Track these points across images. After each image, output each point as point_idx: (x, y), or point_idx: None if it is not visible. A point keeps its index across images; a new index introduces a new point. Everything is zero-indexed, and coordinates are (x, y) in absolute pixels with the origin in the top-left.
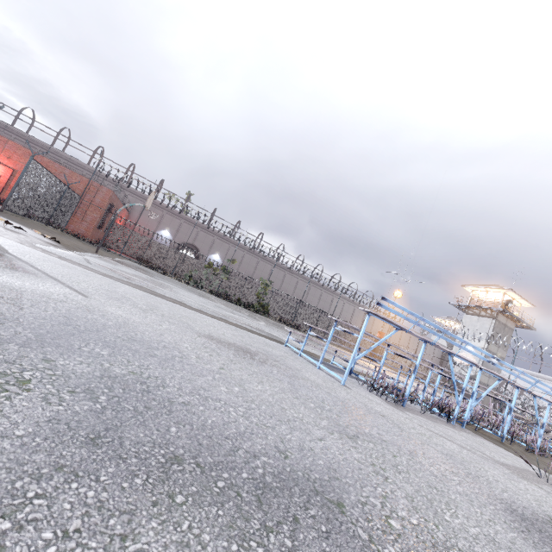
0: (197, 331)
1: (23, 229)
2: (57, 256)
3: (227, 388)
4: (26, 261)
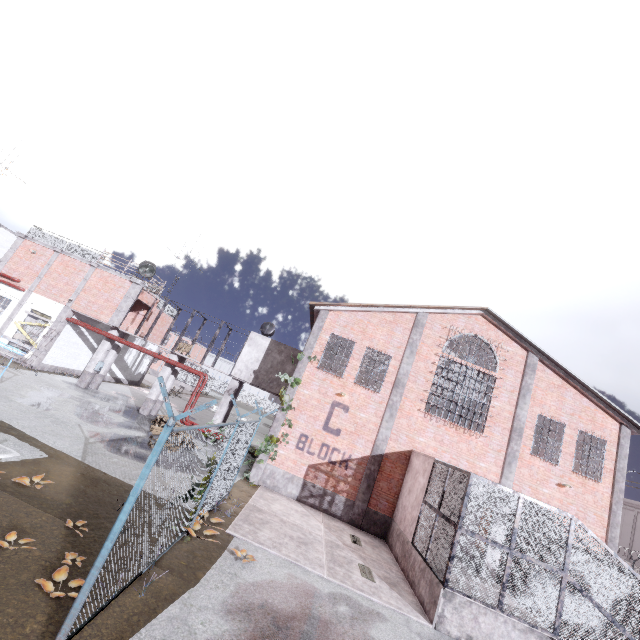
0: (44, 411)
1: (19, 478)
2: (42, 445)
3: (78, 411)
4: (84, 435)
